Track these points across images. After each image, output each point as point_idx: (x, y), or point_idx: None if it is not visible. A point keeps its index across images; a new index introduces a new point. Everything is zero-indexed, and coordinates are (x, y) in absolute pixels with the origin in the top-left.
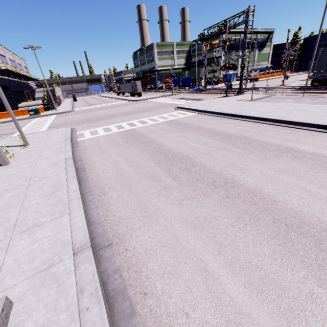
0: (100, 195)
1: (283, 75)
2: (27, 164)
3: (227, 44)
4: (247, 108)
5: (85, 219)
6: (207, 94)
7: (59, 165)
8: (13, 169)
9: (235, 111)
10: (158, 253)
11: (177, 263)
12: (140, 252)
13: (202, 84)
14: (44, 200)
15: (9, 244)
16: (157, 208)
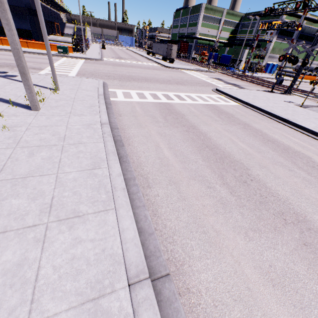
0: (145, 187)
1: None
2: (59, 116)
3: (298, 29)
4: (301, 116)
5: (136, 225)
6: (247, 82)
7: (95, 130)
8: (43, 119)
9: (287, 115)
10: (232, 312)
11: None
12: (207, 301)
13: (239, 67)
14: (82, 177)
15: (45, 235)
16: (217, 232)
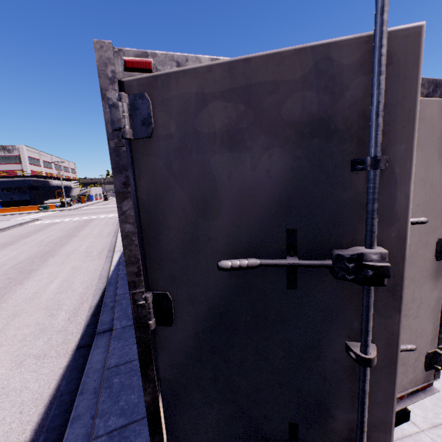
0: None
1: None
2: None
3: None
4: None
5: None
6: None
7: None
8: None
9: None
10: None
11: None
12: None
13: None
14: None
15: None
16: None
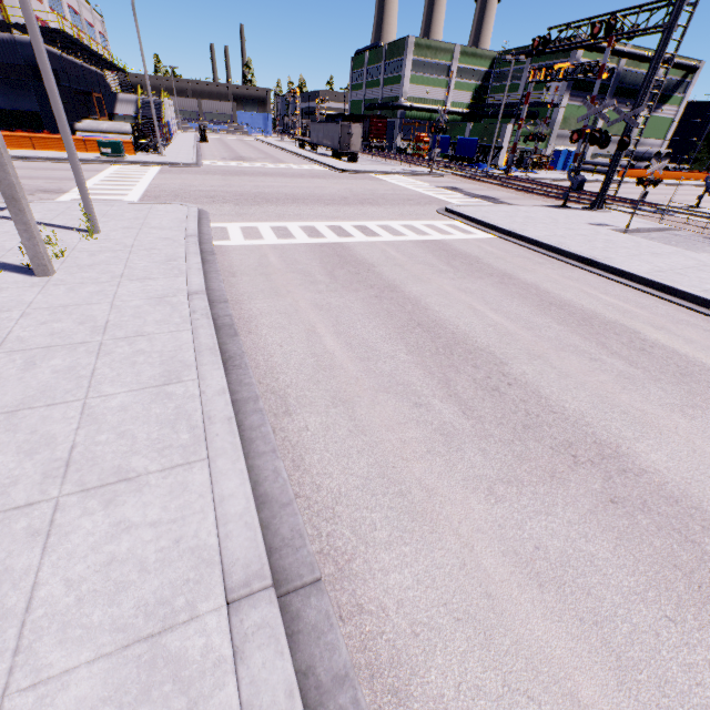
0: (279, 415)
1: (705, 184)
2: (96, 284)
3: (602, 76)
4: (622, 251)
5: (251, 489)
6: (514, 190)
7: (175, 307)
8: (61, 292)
9: (593, 251)
10: (449, 643)
11: (505, 691)
12: (399, 625)
13: (499, 161)
14: (140, 402)
15: (52, 522)
16: (430, 492)
